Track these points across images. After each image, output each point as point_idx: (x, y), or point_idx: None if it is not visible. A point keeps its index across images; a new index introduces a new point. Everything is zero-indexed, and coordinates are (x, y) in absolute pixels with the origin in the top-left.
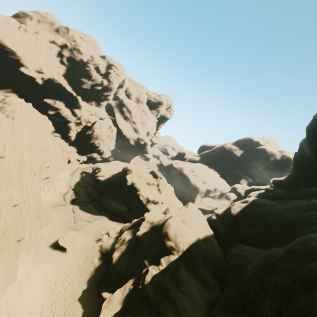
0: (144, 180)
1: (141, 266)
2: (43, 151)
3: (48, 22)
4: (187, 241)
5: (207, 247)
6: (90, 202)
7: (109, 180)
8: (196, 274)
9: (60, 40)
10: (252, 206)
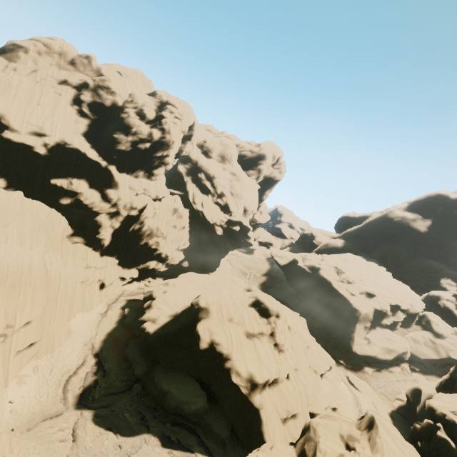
0: (239, 328)
1: None
2: (15, 290)
3: (55, 52)
4: None
5: None
6: (126, 388)
7: (164, 331)
8: None
9: (77, 77)
10: None
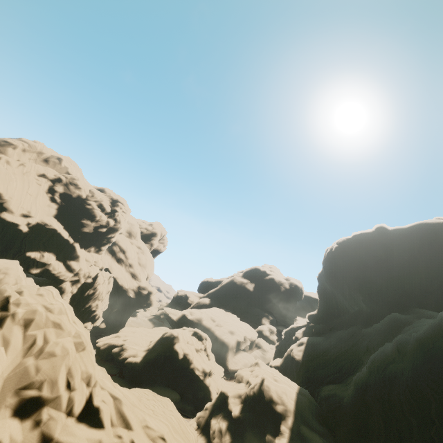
0: (192, 347)
1: None
2: None
3: (36, 151)
4: (291, 398)
5: (306, 399)
6: None
7: (147, 359)
8: (312, 427)
9: (51, 172)
10: (310, 346)
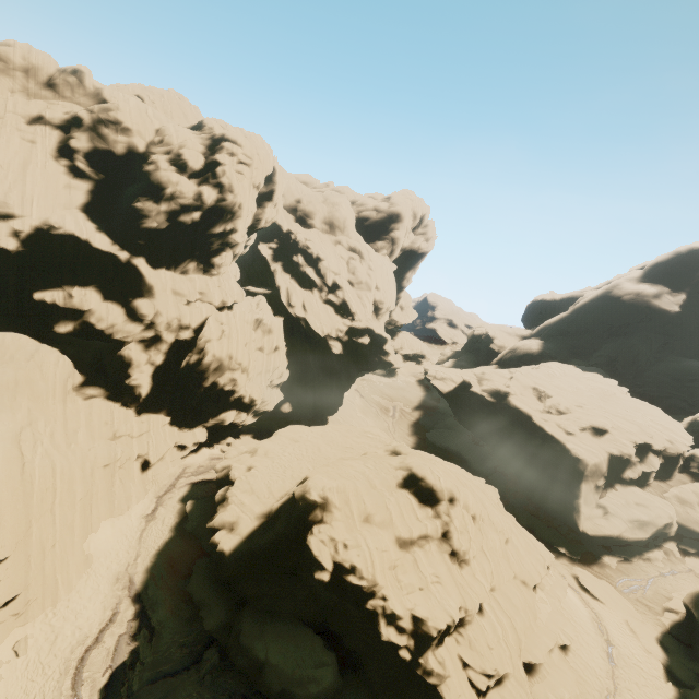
0: (384, 534)
1: None
2: None
3: (16, 67)
4: None
5: None
6: (190, 661)
7: (251, 547)
8: None
9: (60, 109)
10: None
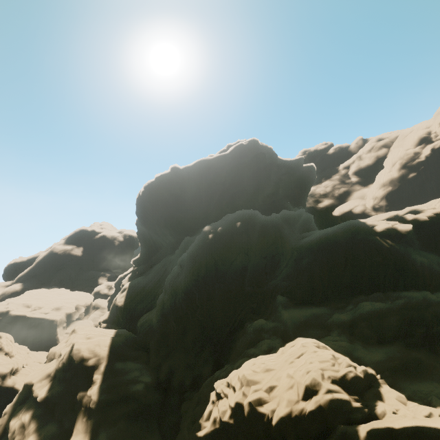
0: None
1: (78, 403)
2: None
3: None
4: (105, 346)
5: (122, 337)
6: None
7: None
8: (127, 358)
9: None
10: (132, 289)
